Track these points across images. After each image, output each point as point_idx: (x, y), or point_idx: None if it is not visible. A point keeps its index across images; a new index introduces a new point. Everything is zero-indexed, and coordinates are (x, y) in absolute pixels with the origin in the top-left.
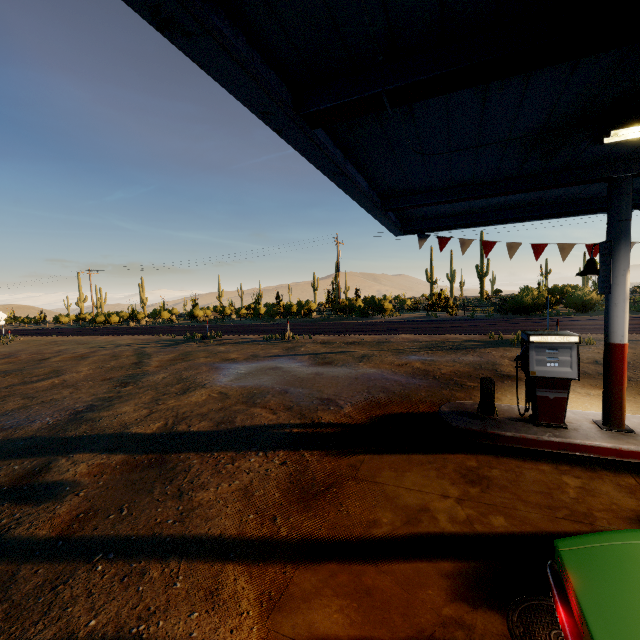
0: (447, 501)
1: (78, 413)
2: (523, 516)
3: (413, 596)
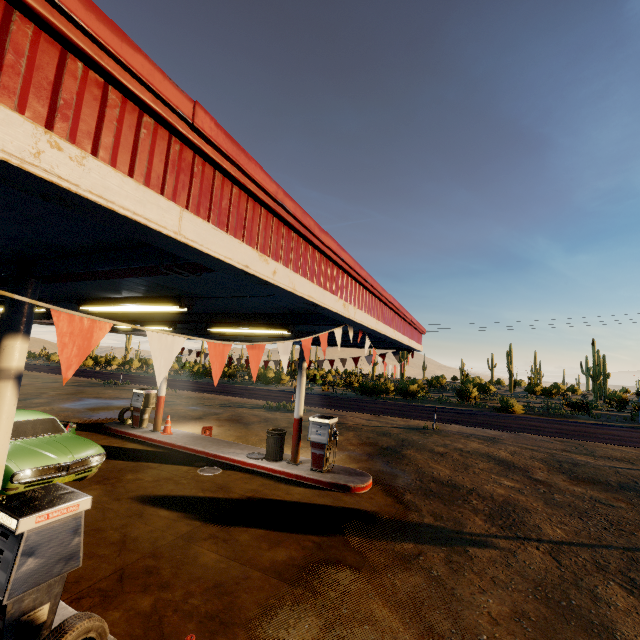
0: None
1: None
2: None
3: None
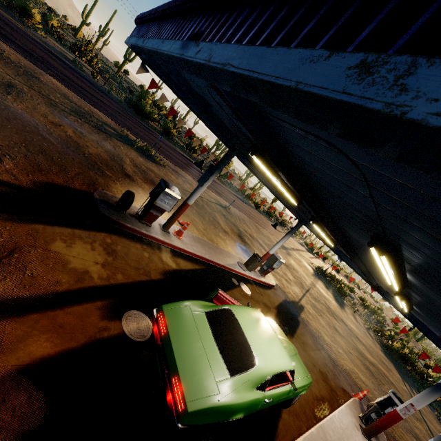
0: (98, 266)
1: None
2: (129, 274)
3: (85, 322)
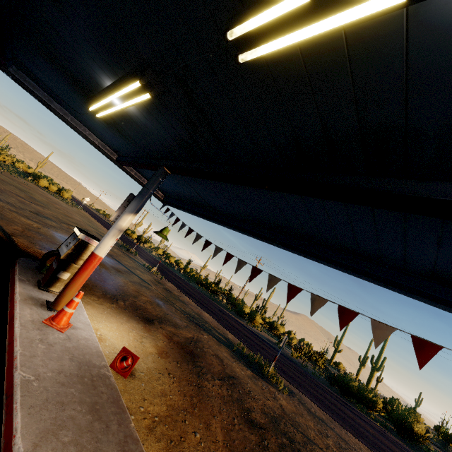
0: None
1: None
2: None
3: None
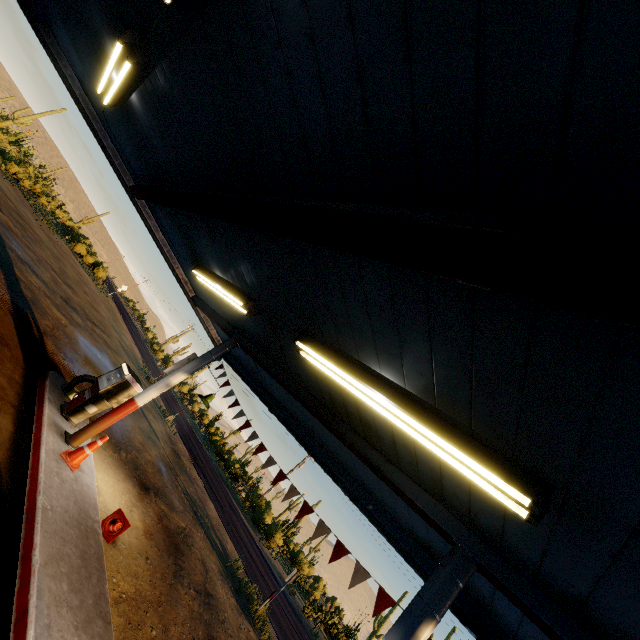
0: None
1: (28, 265)
2: None
3: None
